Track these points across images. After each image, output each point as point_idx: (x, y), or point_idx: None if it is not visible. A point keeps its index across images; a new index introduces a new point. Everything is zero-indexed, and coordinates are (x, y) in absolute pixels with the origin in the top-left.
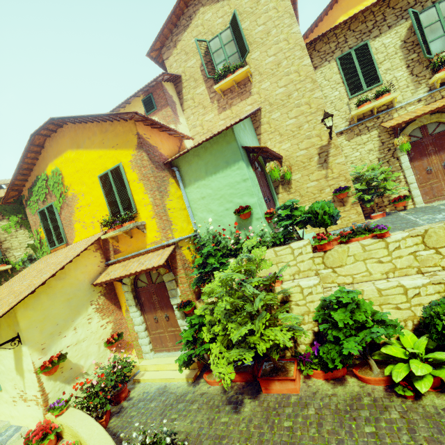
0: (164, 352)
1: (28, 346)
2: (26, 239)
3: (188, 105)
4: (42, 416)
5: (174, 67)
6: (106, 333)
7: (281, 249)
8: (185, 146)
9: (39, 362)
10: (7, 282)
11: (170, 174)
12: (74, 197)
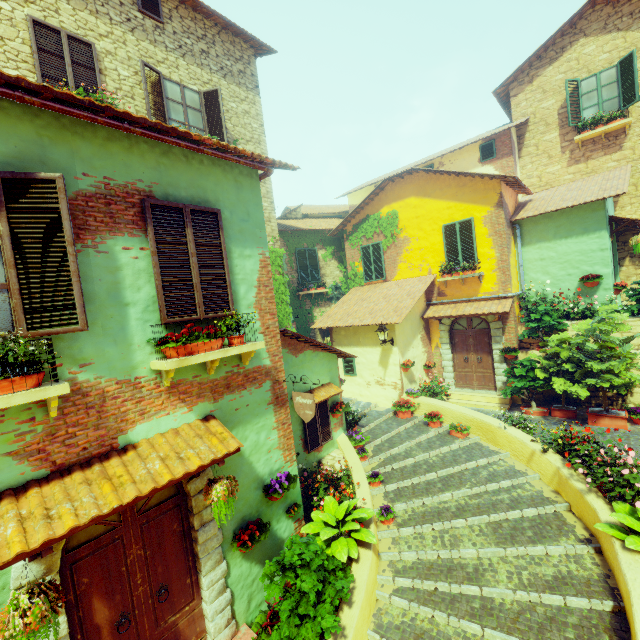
0: (466, 388)
1: (398, 348)
2: (334, 269)
3: (527, 152)
4: (396, 396)
5: (521, 106)
6: (424, 359)
7: (632, 321)
8: (518, 200)
9: (401, 361)
10: (342, 302)
11: (511, 231)
12: (406, 240)
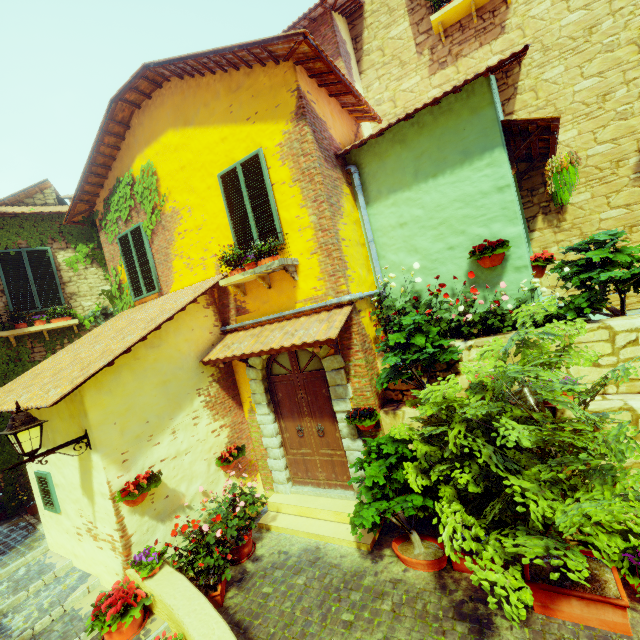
0: (309, 486)
1: (101, 454)
2: (99, 282)
3: (370, 61)
4: (120, 569)
5: None
6: (219, 443)
7: None
8: (362, 135)
9: (118, 482)
10: (72, 345)
11: (344, 177)
12: (175, 215)
